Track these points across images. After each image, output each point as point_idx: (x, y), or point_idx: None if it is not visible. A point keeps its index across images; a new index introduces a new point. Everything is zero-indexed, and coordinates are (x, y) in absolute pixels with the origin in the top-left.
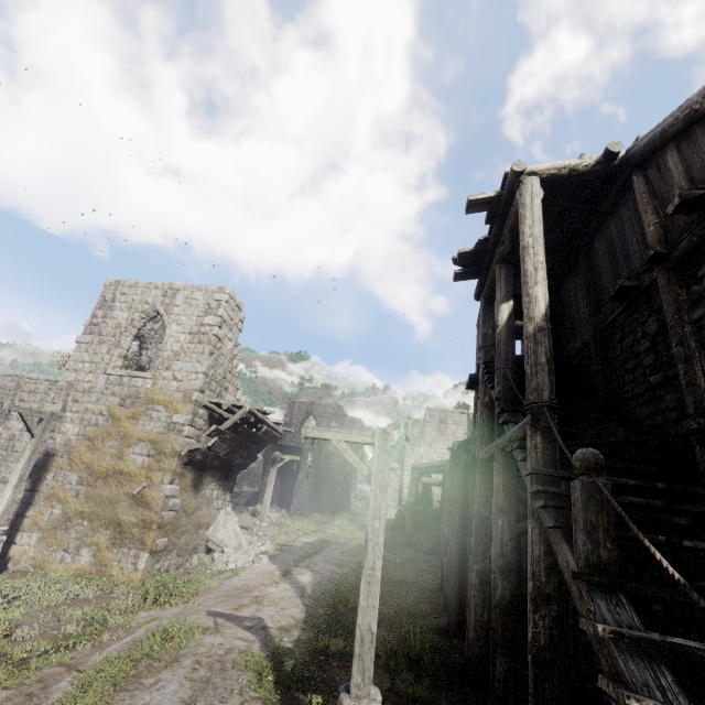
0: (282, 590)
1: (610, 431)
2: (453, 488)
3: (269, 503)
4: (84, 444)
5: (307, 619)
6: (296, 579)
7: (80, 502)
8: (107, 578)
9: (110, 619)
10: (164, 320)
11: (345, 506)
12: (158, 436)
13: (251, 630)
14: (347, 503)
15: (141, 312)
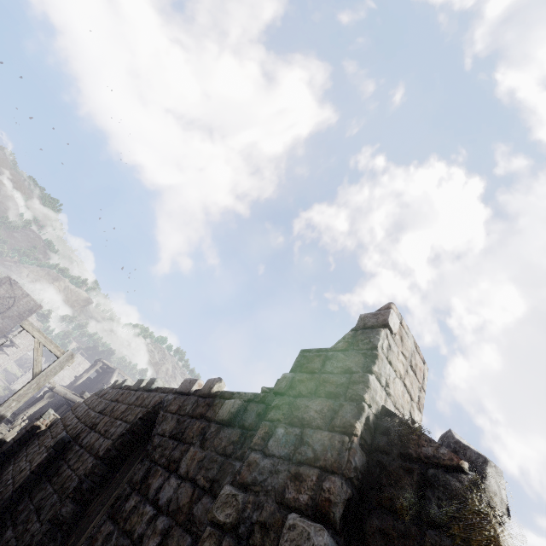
0: None
1: None
2: None
3: None
4: None
5: None
6: None
7: None
8: None
9: None
10: (15, 303)
11: None
12: None
13: None
14: None
15: (10, 295)
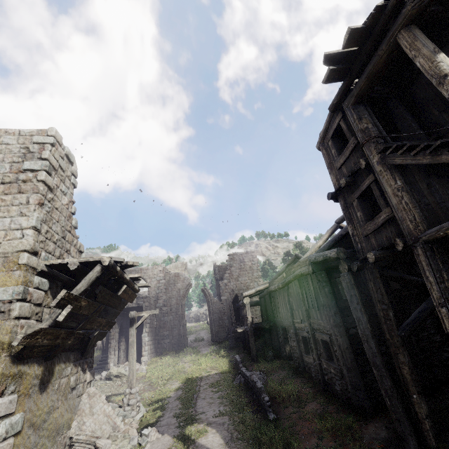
0: None
1: None
2: (325, 294)
3: (135, 366)
4: None
5: None
6: (205, 448)
7: None
8: None
9: None
10: None
11: (184, 343)
12: None
13: None
14: (185, 340)
15: None
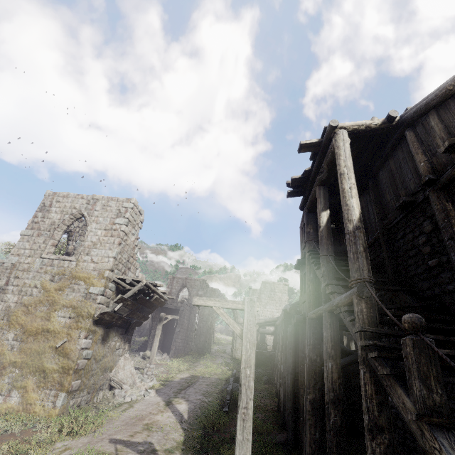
0: (166, 418)
1: (401, 298)
2: (286, 337)
3: (156, 350)
4: (20, 309)
5: (186, 441)
6: (176, 408)
7: (14, 354)
8: (31, 415)
9: (31, 451)
10: (87, 220)
11: (207, 349)
12: (77, 303)
13: (144, 454)
14: (209, 348)
15: (70, 214)
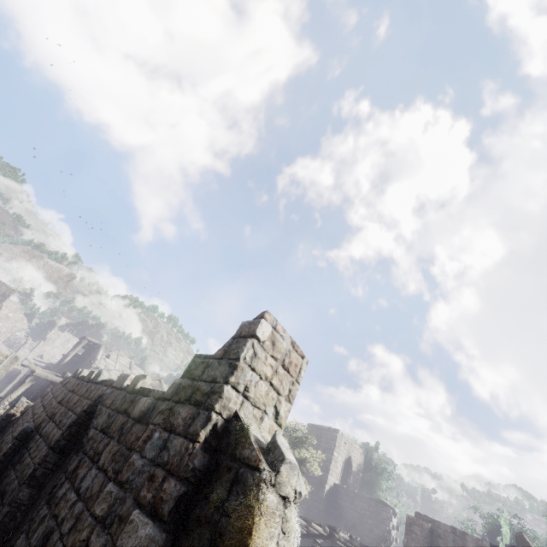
0: None
1: None
2: None
3: None
4: None
5: None
6: None
7: None
8: None
9: None
10: None
11: None
12: None
13: None
14: None
15: None
